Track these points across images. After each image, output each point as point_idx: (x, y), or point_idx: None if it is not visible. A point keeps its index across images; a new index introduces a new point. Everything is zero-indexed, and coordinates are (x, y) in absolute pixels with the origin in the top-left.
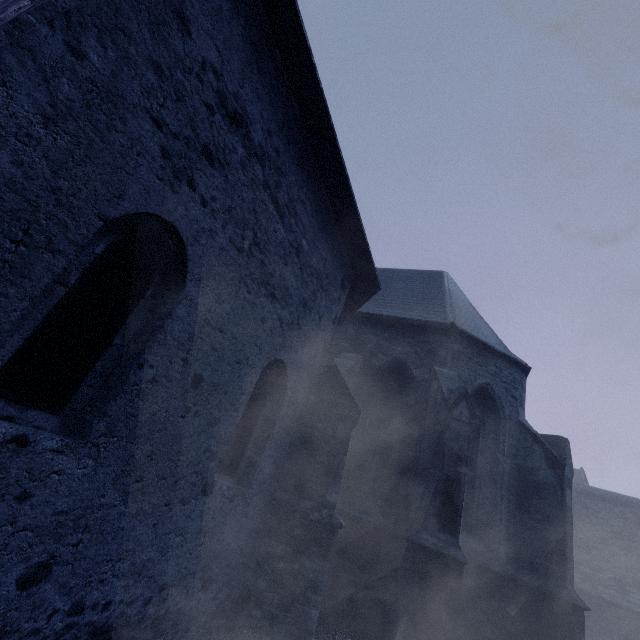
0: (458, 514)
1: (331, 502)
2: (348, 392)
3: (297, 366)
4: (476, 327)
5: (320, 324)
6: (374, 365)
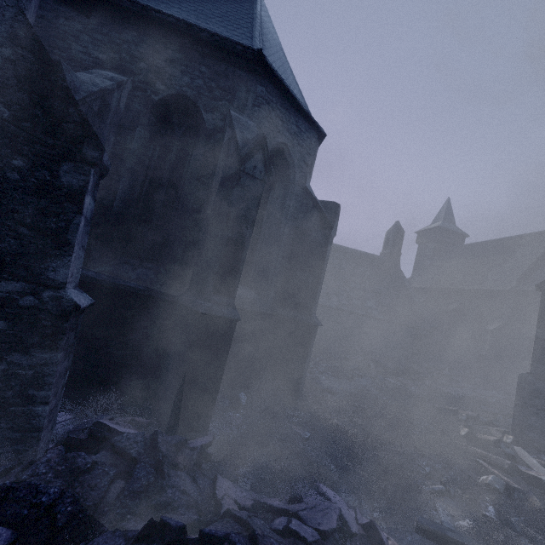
0: (237, 276)
1: (57, 280)
2: (77, 109)
3: None
4: (285, 74)
5: None
6: (150, 98)
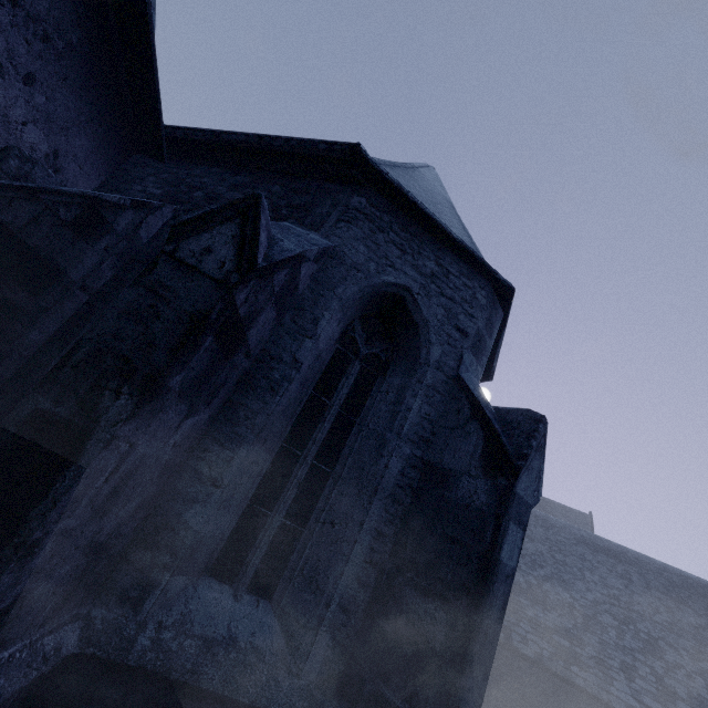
0: None
1: None
2: None
3: None
4: (430, 206)
5: None
6: None
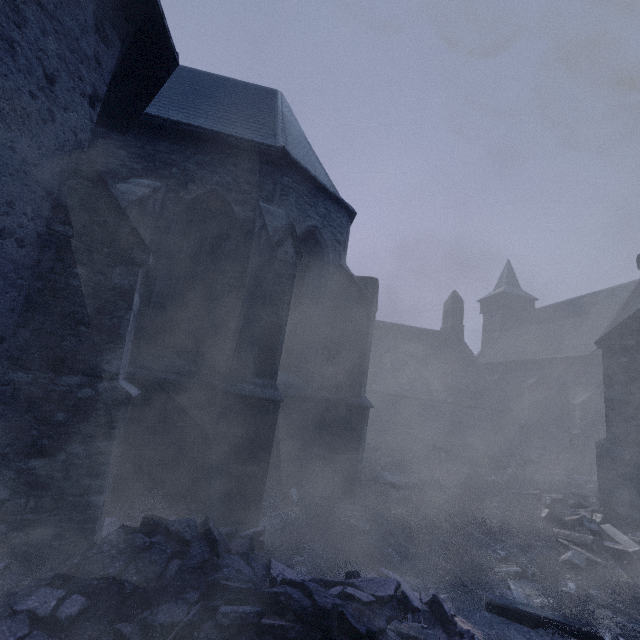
0: (277, 358)
1: (111, 372)
2: (127, 222)
3: (2, 163)
4: (309, 162)
5: (53, 92)
6: (183, 199)
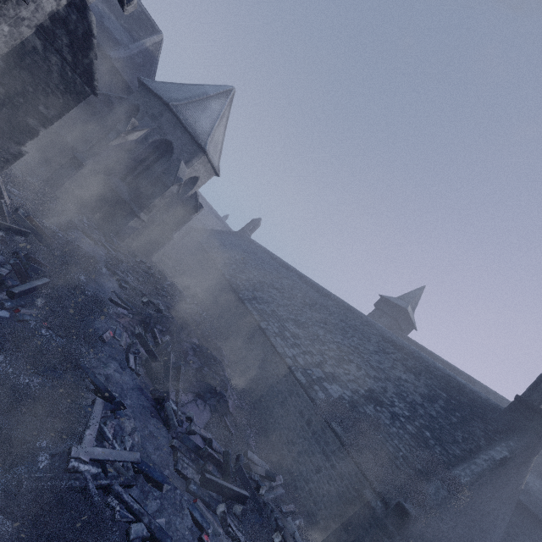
0: None
1: None
2: None
3: None
4: (171, 90)
5: None
6: None
